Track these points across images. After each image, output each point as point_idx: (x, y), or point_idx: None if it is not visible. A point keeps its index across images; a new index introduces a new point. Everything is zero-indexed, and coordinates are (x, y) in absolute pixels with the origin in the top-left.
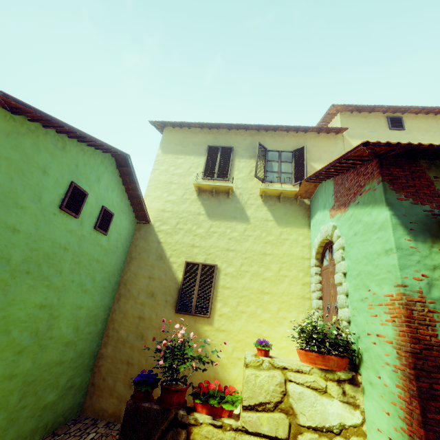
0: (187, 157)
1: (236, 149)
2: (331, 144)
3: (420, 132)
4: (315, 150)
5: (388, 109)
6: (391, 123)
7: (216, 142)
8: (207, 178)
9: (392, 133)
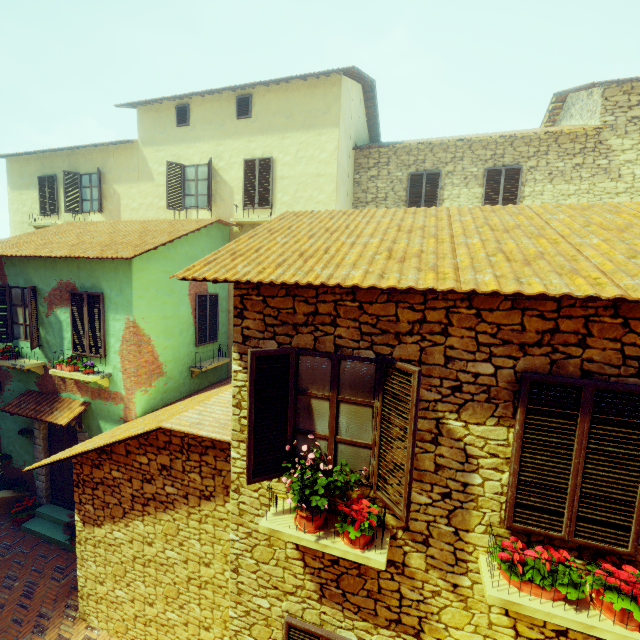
0: (28, 192)
1: (60, 177)
2: (129, 157)
3: (203, 126)
4: (116, 168)
5: (167, 100)
6: (178, 117)
7: (45, 170)
8: (43, 215)
9: (179, 132)
